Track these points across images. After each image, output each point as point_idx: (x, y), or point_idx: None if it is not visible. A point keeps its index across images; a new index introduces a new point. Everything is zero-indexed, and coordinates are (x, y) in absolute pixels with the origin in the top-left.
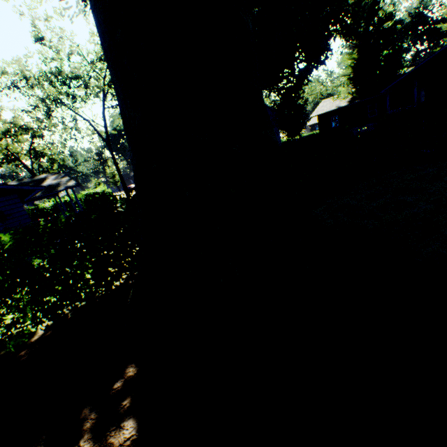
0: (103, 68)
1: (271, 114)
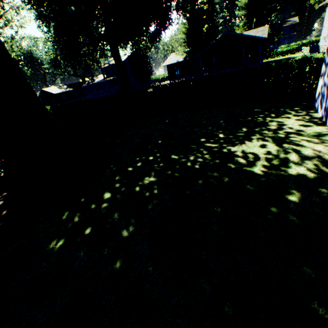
0: None
1: None
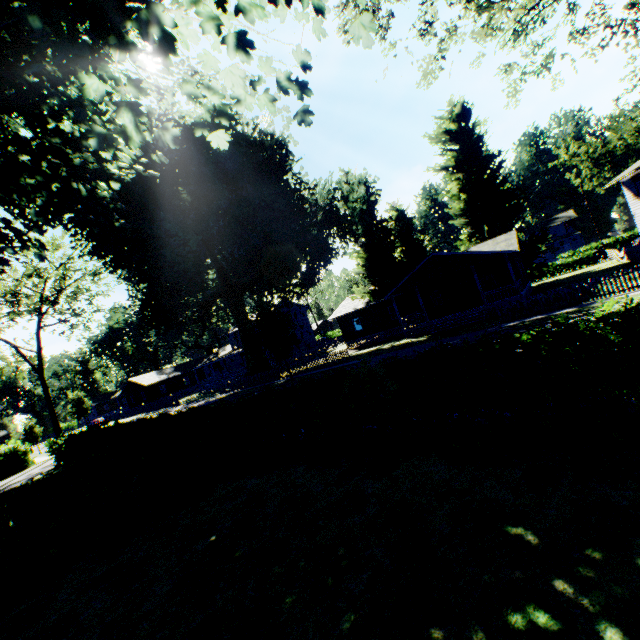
0: (39, 282)
1: (297, 309)
